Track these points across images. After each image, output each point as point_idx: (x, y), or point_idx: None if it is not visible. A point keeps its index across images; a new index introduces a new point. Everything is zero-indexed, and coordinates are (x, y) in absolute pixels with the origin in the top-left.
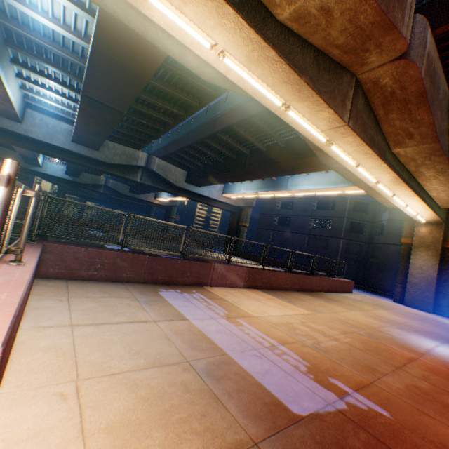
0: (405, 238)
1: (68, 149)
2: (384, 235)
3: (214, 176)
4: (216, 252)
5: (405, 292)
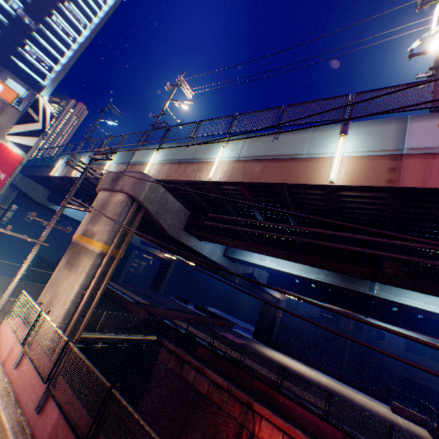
0: None
1: (218, 263)
2: (385, 343)
3: (318, 299)
4: (261, 345)
5: None
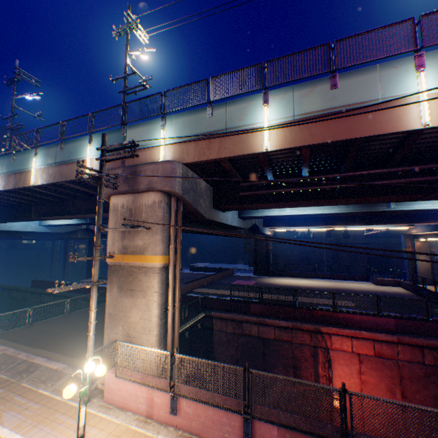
0: (408, 248)
1: (237, 226)
2: (351, 238)
3: (313, 225)
4: (267, 278)
5: (417, 278)
